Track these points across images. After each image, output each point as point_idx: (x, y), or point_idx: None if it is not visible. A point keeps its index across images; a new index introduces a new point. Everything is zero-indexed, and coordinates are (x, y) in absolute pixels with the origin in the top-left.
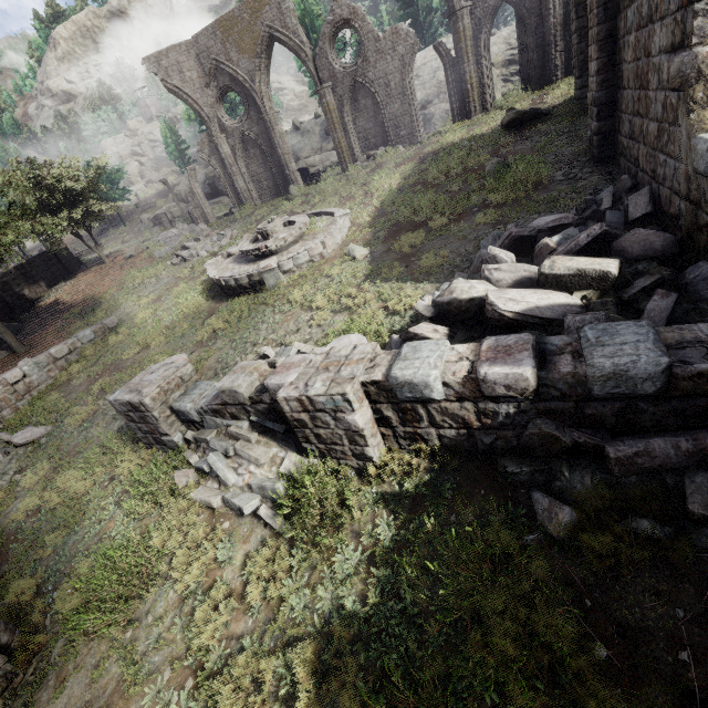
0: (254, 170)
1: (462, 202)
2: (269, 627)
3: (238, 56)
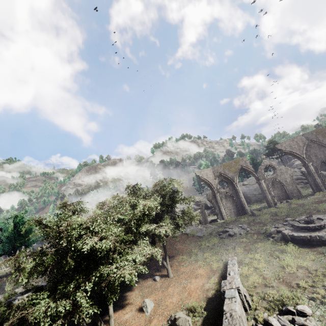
0: (228, 205)
1: None
2: None
3: (228, 172)
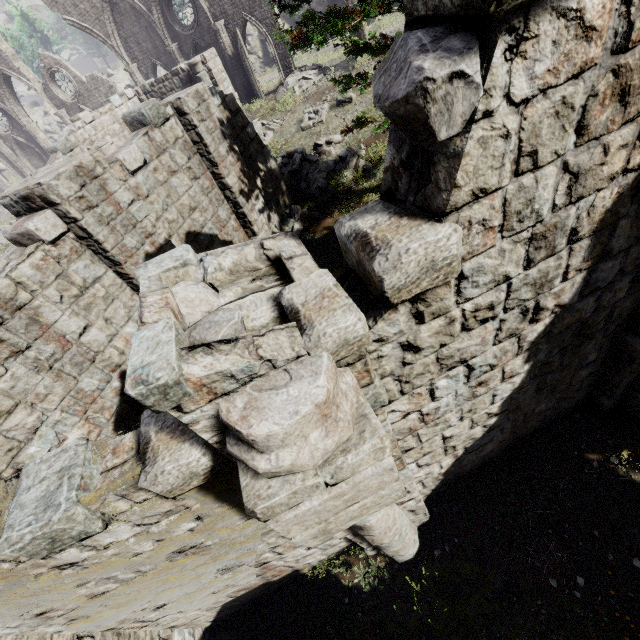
0: (37, 164)
1: None
2: None
3: None
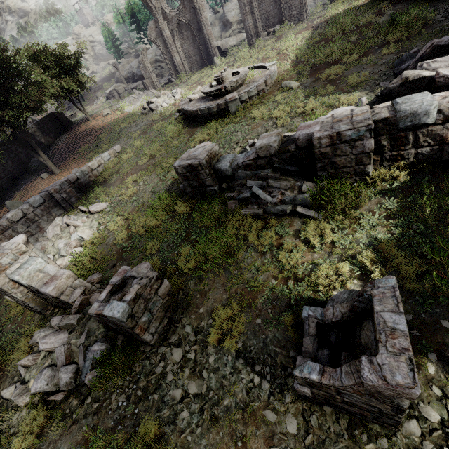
0: (187, 48)
1: (366, 45)
2: (330, 255)
3: None
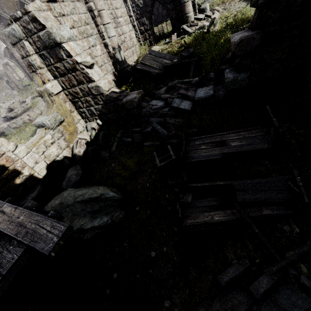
0: None
1: None
2: None
3: (8, 11)
